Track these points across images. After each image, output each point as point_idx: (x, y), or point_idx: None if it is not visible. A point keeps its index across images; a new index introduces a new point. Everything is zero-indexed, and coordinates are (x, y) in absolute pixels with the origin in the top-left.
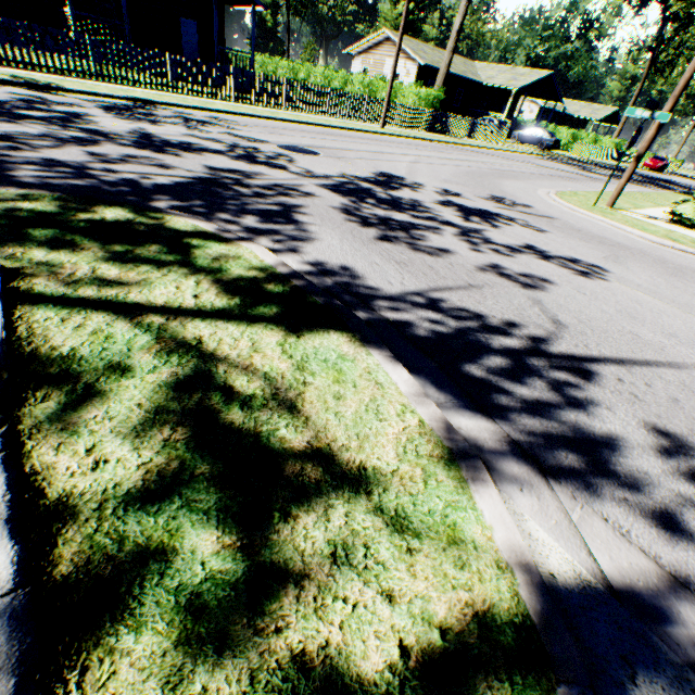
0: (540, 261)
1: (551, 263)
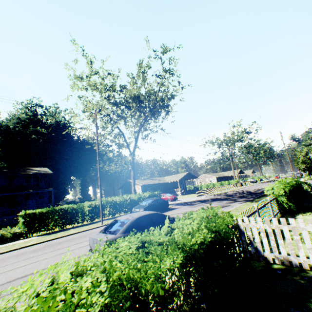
0: None
1: None
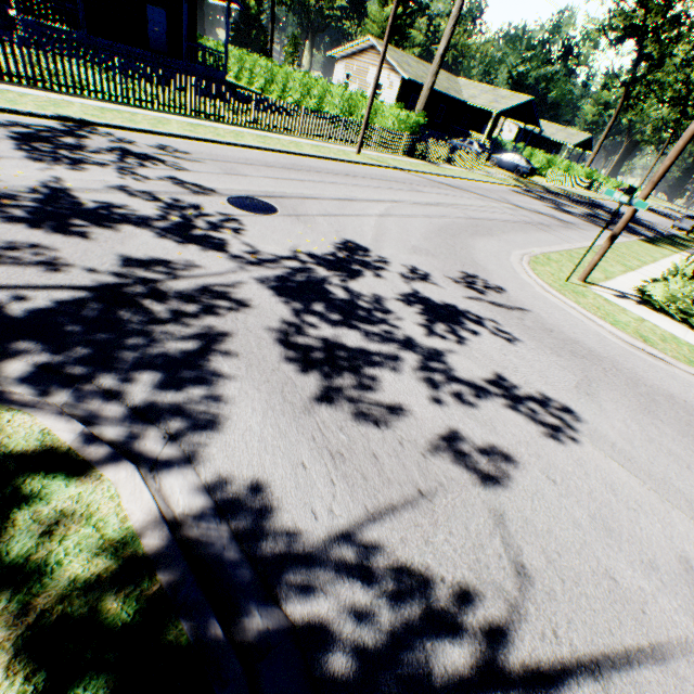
0: (507, 410)
1: (519, 412)
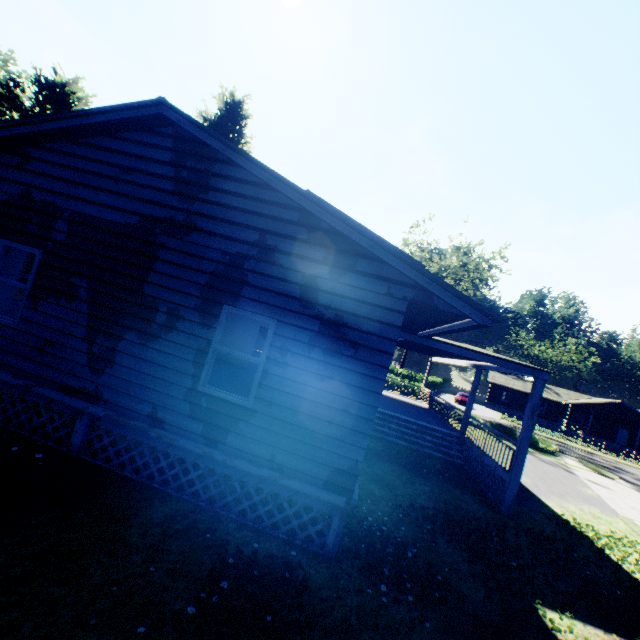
0: None
1: None
